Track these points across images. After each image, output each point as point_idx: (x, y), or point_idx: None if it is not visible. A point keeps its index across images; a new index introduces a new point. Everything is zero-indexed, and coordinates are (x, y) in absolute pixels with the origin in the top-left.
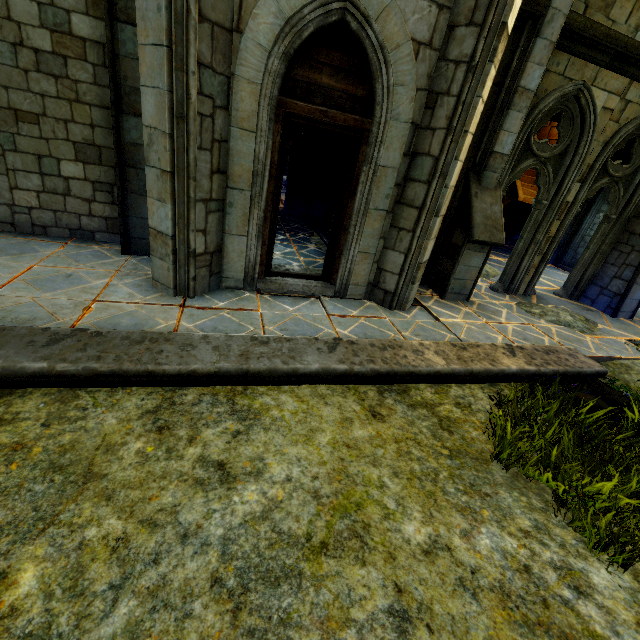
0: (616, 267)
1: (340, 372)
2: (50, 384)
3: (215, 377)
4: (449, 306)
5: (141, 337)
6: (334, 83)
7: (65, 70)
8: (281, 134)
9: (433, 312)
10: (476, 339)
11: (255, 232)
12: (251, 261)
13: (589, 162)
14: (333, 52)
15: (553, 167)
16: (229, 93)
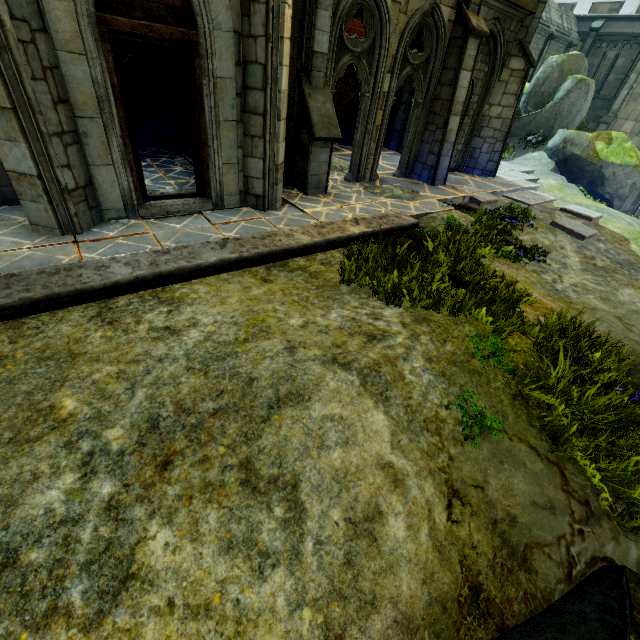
0: (429, 145)
1: (234, 260)
2: None
3: (136, 284)
4: (312, 200)
5: (55, 269)
6: None
7: None
8: (112, 54)
9: (299, 206)
10: (333, 220)
11: (120, 160)
12: (125, 189)
13: (393, 53)
14: None
15: (367, 61)
16: (41, 13)
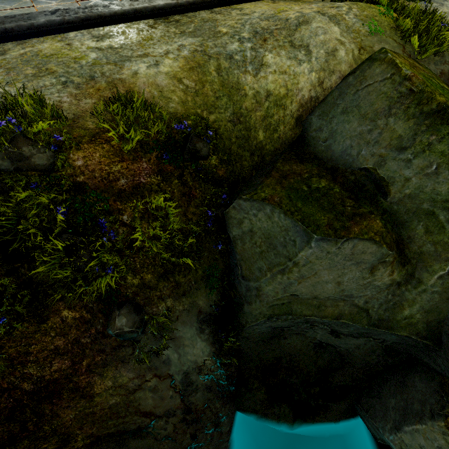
0: None
1: None
2: (176, 14)
3: (221, 1)
4: None
5: None
6: None
7: None
8: None
9: None
10: None
11: None
12: None
13: None
14: None
15: None
16: None
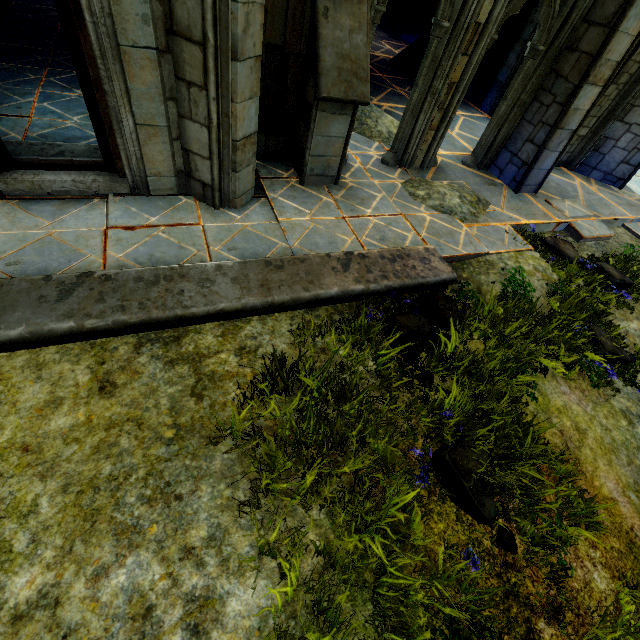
0: (532, 126)
1: (63, 332)
2: None
3: None
4: (305, 195)
5: None
6: None
7: None
8: None
9: (275, 208)
10: (314, 247)
11: None
12: None
13: None
14: None
15: None
16: None
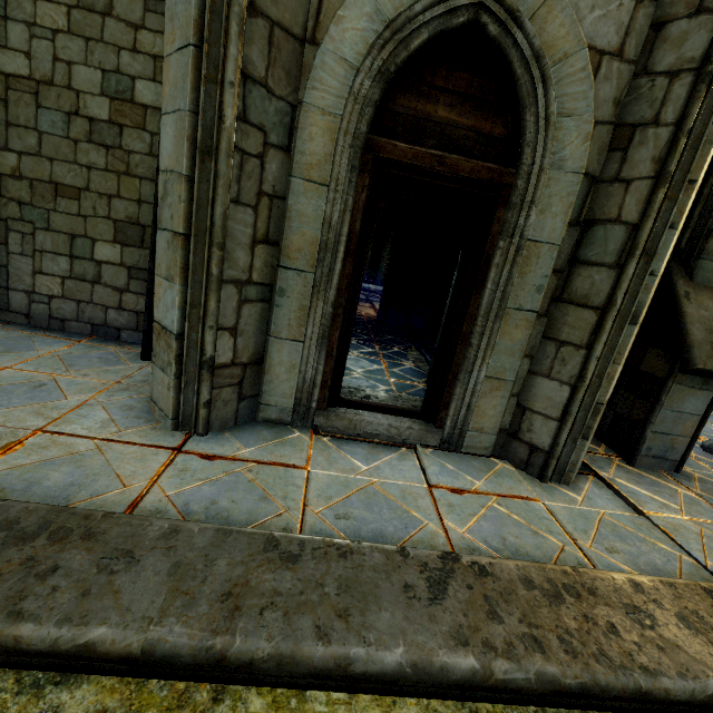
0: None
1: (458, 678)
2: None
3: (142, 664)
4: (648, 481)
5: (40, 524)
6: (456, 117)
7: (119, 140)
8: (368, 191)
9: (624, 493)
10: None
11: (316, 336)
12: (307, 381)
13: None
14: (457, 73)
15: None
16: (292, 129)
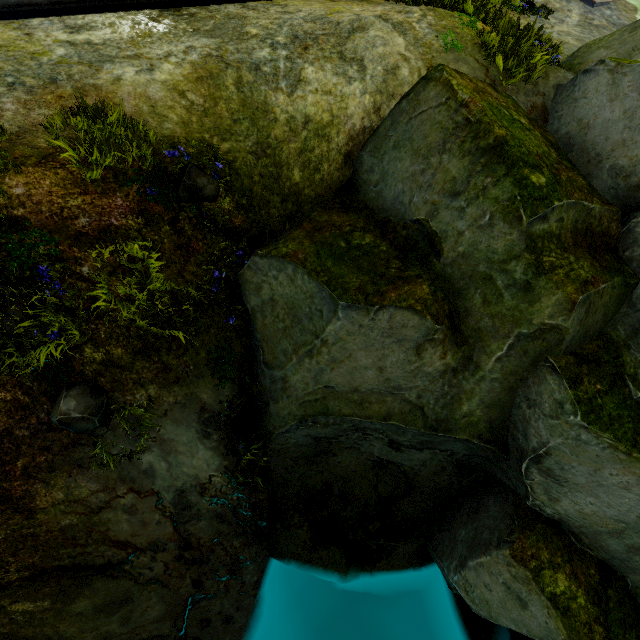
0: None
1: None
2: (192, 5)
3: None
4: None
5: None
6: None
7: None
8: None
9: None
10: None
11: None
12: None
13: None
14: None
15: None
16: None
